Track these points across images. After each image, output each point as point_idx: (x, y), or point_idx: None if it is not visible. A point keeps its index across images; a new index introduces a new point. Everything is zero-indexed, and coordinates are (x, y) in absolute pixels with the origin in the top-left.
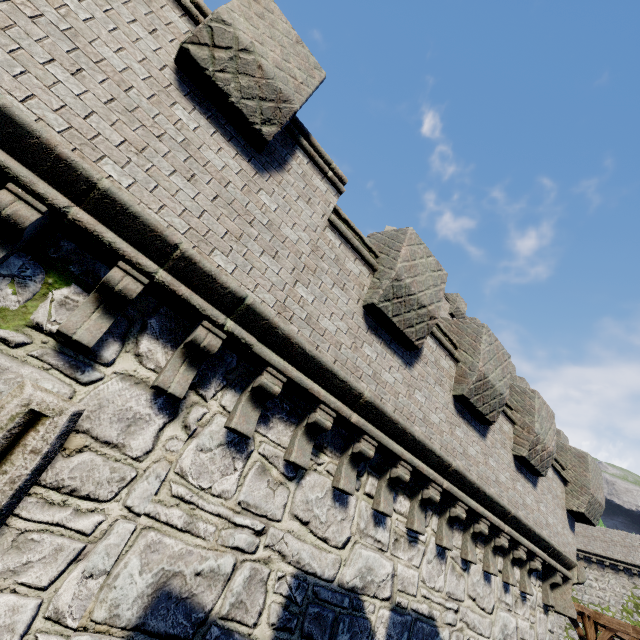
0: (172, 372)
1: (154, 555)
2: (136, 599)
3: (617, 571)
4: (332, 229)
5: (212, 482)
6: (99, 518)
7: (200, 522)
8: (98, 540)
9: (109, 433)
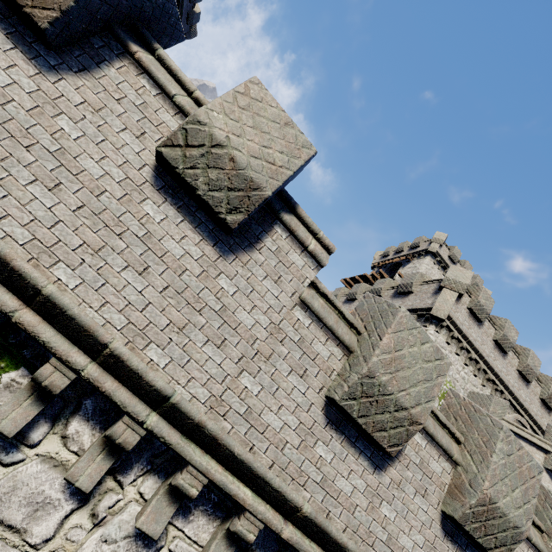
0: (87, 462)
1: None
2: None
3: None
4: (303, 306)
5: None
6: None
7: None
8: None
9: (15, 516)
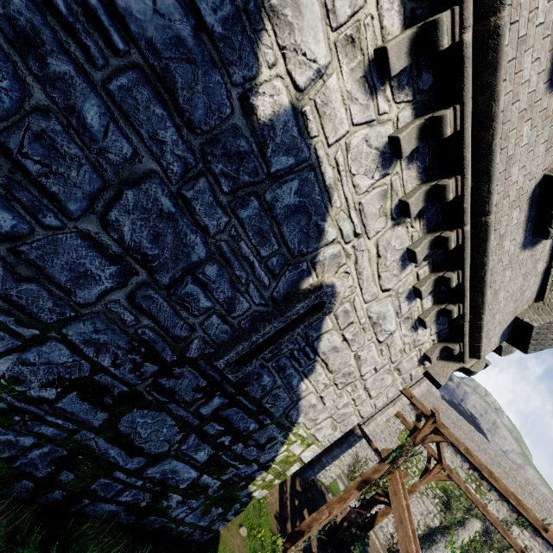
0: None
1: None
2: None
3: (457, 453)
4: None
5: None
6: None
7: None
8: None
9: None
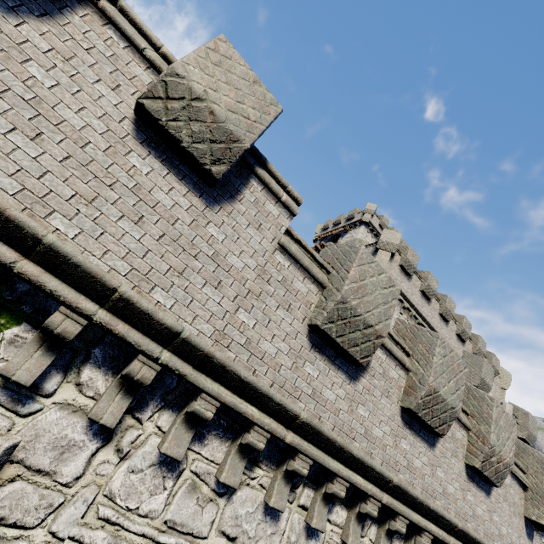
0: (107, 402)
1: None
2: None
3: None
4: (282, 251)
5: (140, 502)
6: None
7: (124, 543)
8: None
9: (42, 461)
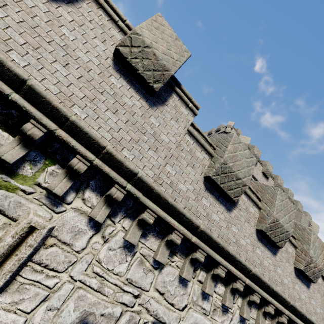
0: (98, 209)
1: (81, 302)
2: (70, 323)
3: None
4: (189, 134)
5: (114, 266)
6: (57, 280)
7: (106, 287)
8: (55, 291)
9: (66, 238)
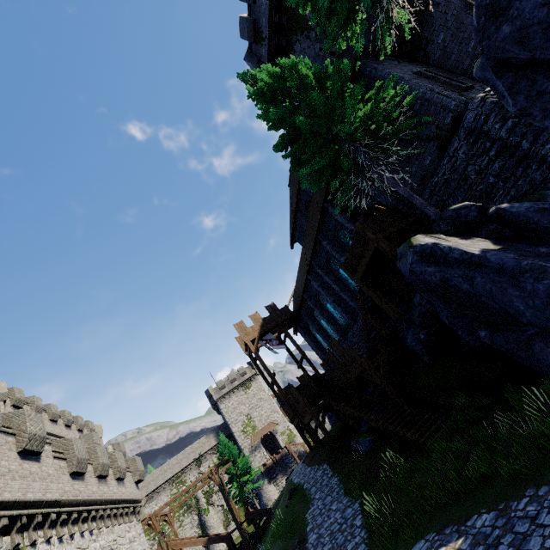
0: (49, 532)
1: None
2: None
3: (163, 490)
4: (54, 458)
5: None
6: None
7: None
8: None
9: None
